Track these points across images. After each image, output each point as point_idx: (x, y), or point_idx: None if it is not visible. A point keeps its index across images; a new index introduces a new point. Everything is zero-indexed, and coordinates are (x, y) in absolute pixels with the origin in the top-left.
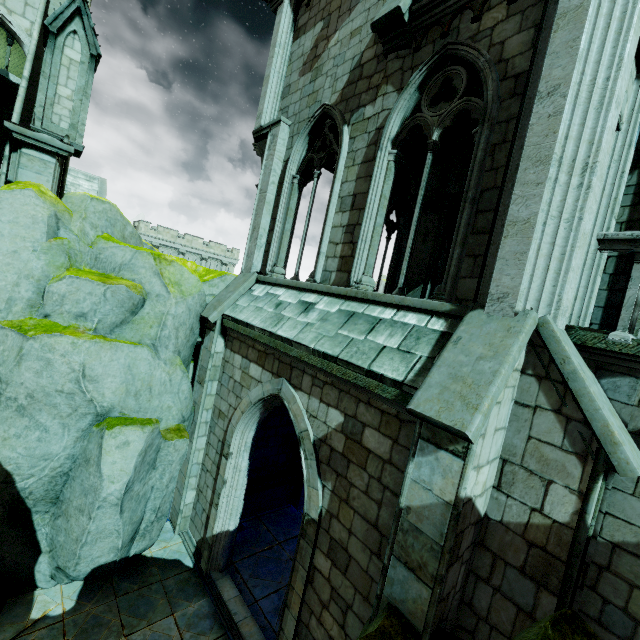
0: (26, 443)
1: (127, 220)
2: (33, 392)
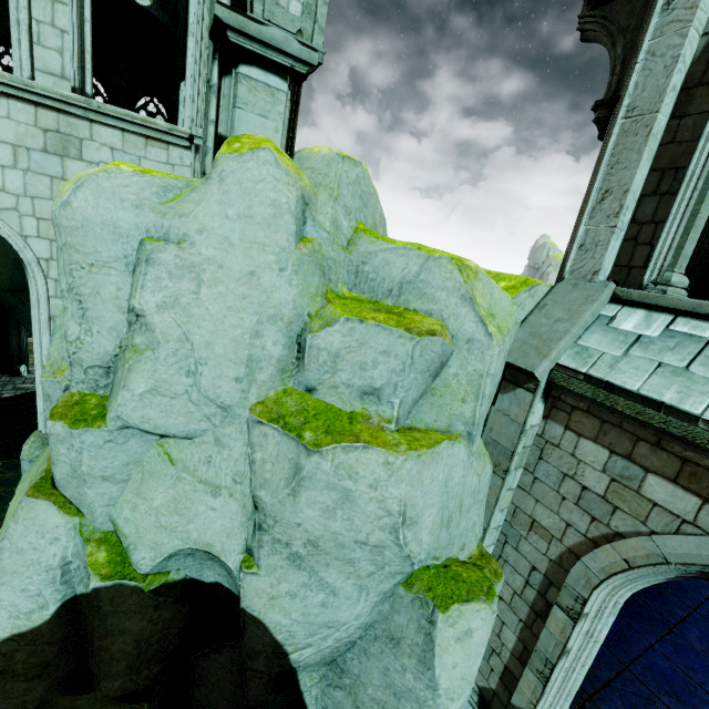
0: (304, 607)
1: (376, 193)
2: (317, 538)
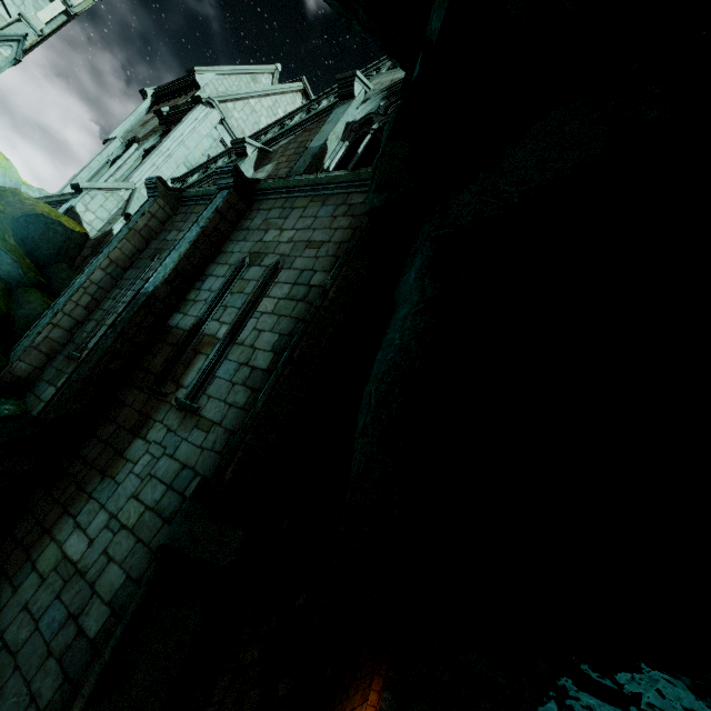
0: None
1: None
2: None
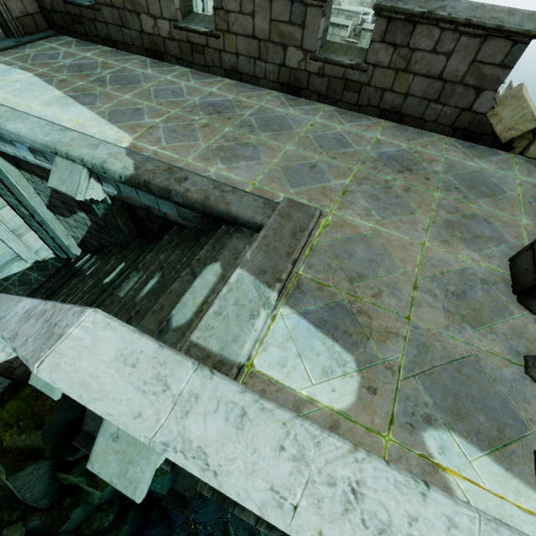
0: None
1: None
2: None
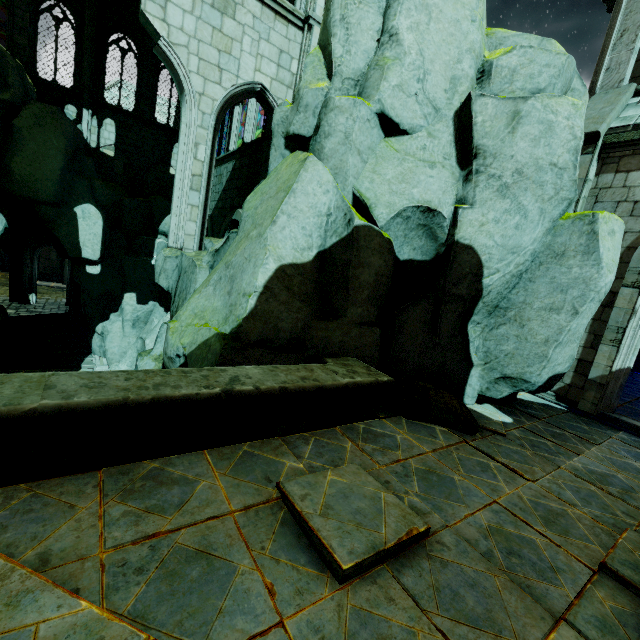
0: (503, 230)
1: None
2: (522, 167)
